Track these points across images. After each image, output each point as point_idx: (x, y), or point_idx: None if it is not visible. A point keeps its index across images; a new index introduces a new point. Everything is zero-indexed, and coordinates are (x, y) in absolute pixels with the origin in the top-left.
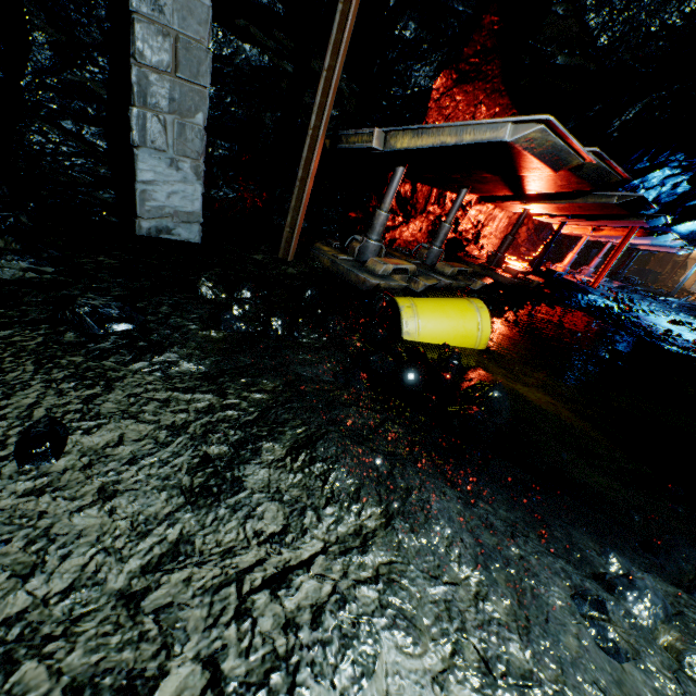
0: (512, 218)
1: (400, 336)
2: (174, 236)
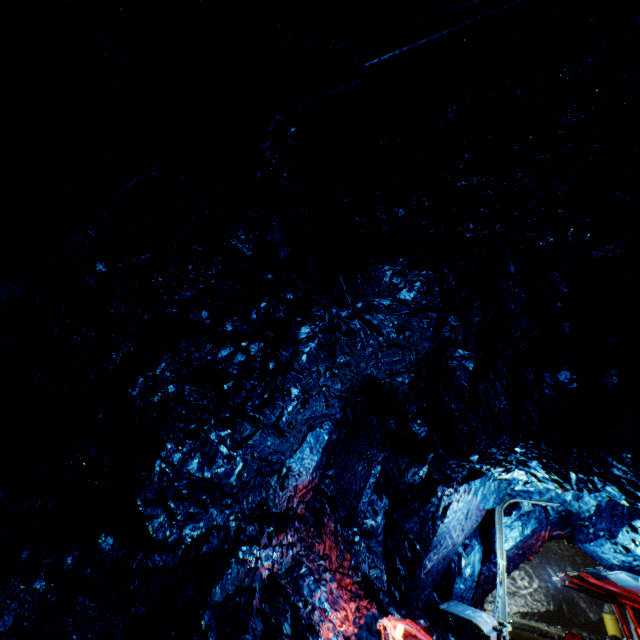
0: None
1: None
2: None
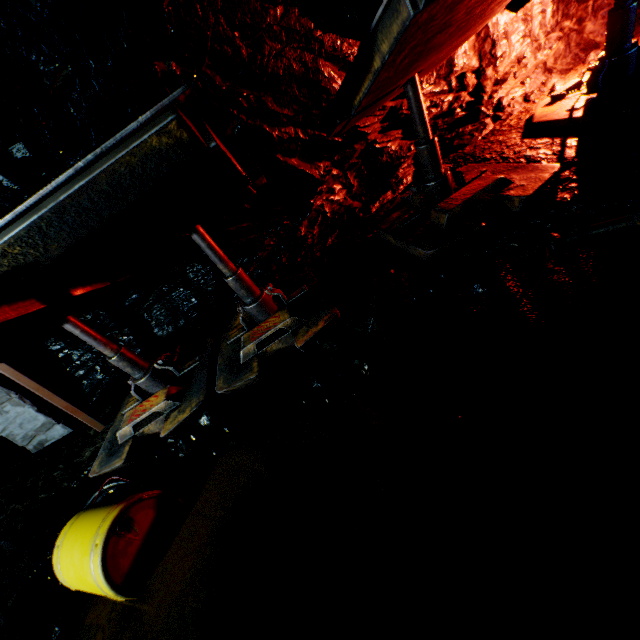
0: None
1: (61, 584)
2: (53, 440)
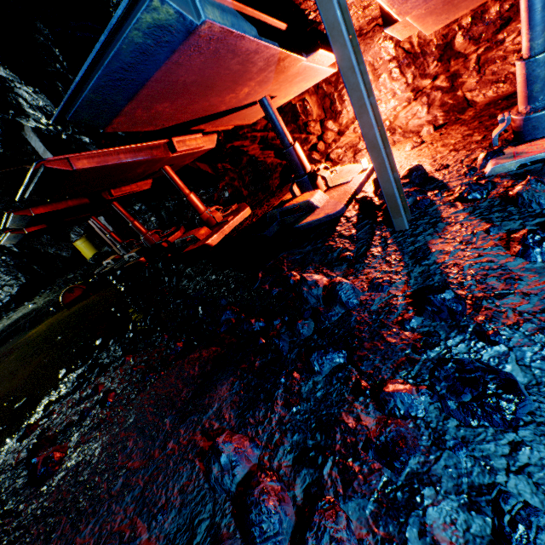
0: (414, 38)
1: None
2: None
